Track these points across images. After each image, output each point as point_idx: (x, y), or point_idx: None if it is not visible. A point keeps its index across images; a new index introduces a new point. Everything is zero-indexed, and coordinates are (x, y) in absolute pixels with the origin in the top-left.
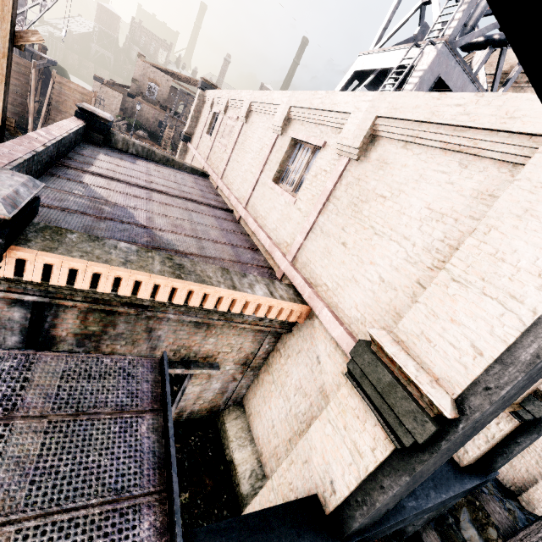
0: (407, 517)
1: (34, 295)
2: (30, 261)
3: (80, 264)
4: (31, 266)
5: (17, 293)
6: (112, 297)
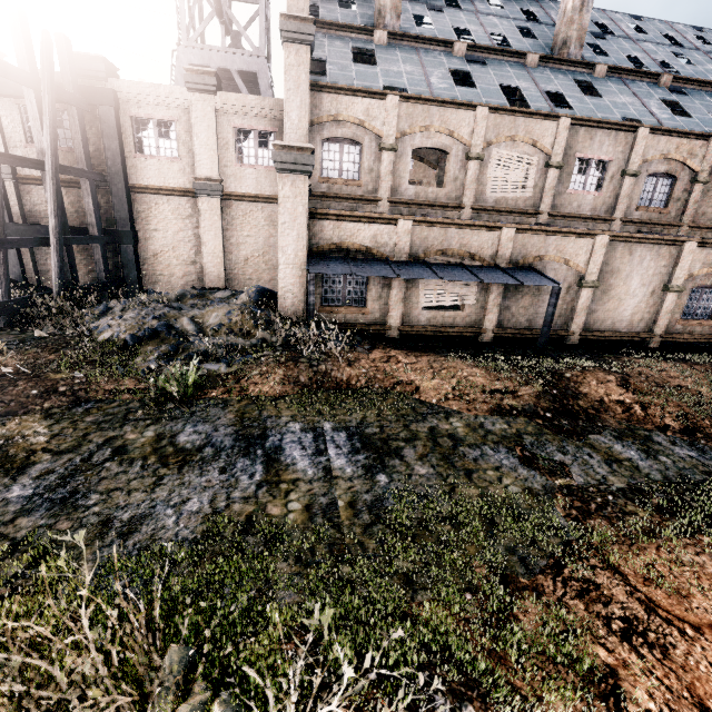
0: (34, 225)
1: None
2: None
3: None
4: None
5: None
6: None
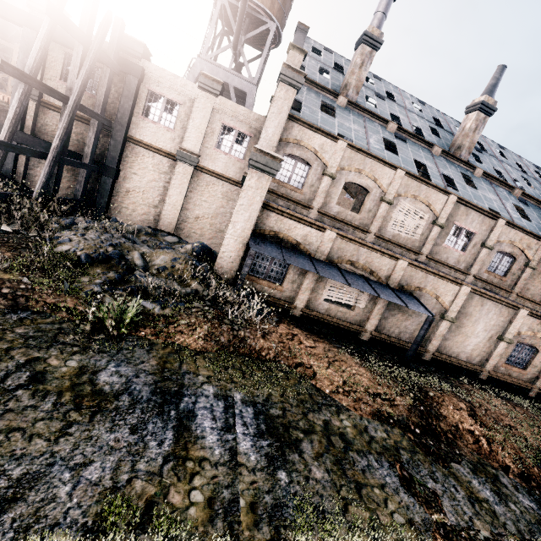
0: (39, 139)
1: None
2: None
3: None
4: None
5: None
6: None
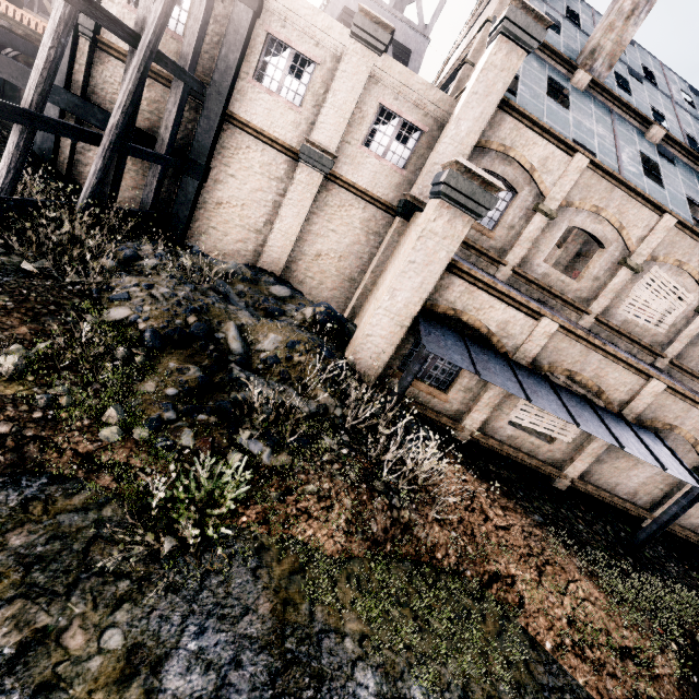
0: (92, 105)
1: (6, 25)
2: (3, 3)
3: (17, 8)
4: (3, 5)
5: (1, 22)
6: (32, 34)
